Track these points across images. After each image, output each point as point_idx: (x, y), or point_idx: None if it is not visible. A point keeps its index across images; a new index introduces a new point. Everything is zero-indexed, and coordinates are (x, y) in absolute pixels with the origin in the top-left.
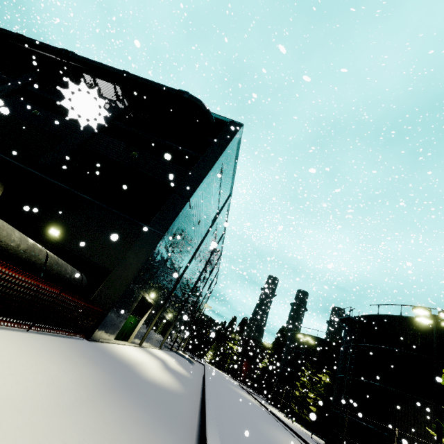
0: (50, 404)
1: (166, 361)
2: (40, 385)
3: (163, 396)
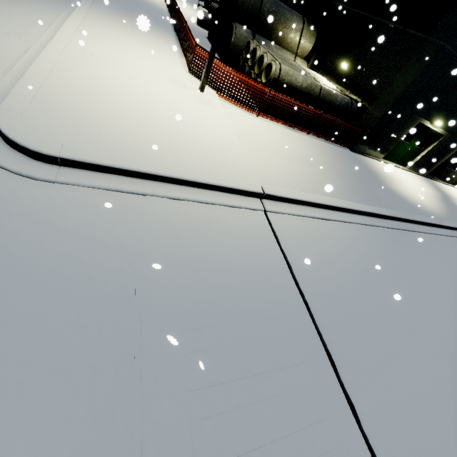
0: (297, 159)
1: (456, 199)
2: (296, 152)
3: (393, 200)
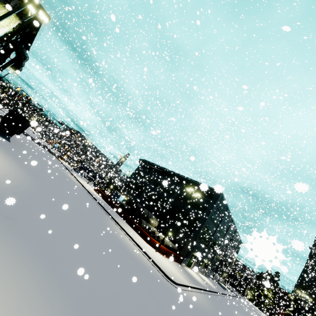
0: (179, 272)
1: (205, 279)
2: (178, 269)
3: (198, 283)
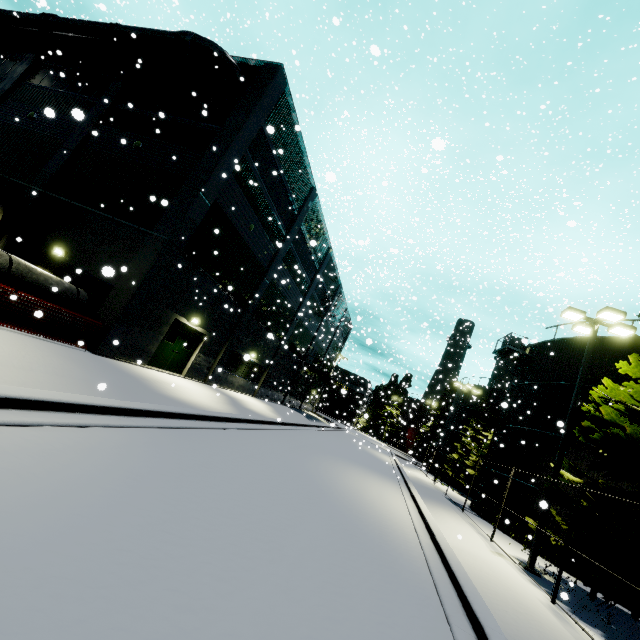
0: None
1: (243, 401)
2: None
3: (170, 404)
